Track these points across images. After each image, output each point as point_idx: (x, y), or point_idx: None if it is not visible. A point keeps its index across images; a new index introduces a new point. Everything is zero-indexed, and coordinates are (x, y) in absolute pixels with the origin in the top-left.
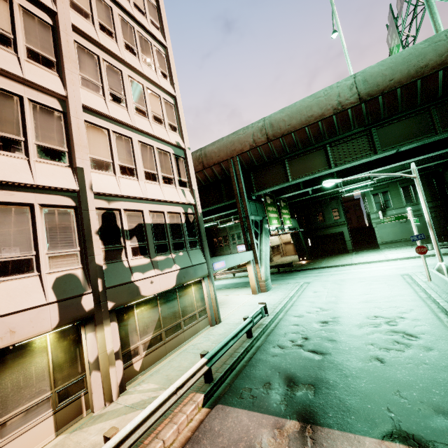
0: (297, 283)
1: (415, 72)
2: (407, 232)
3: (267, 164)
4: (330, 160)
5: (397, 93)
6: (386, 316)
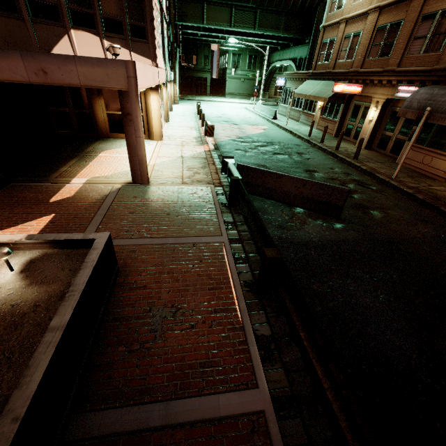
0: (193, 104)
1: None
2: (241, 89)
3: None
4: (232, 20)
5: None
6: (243, 115)
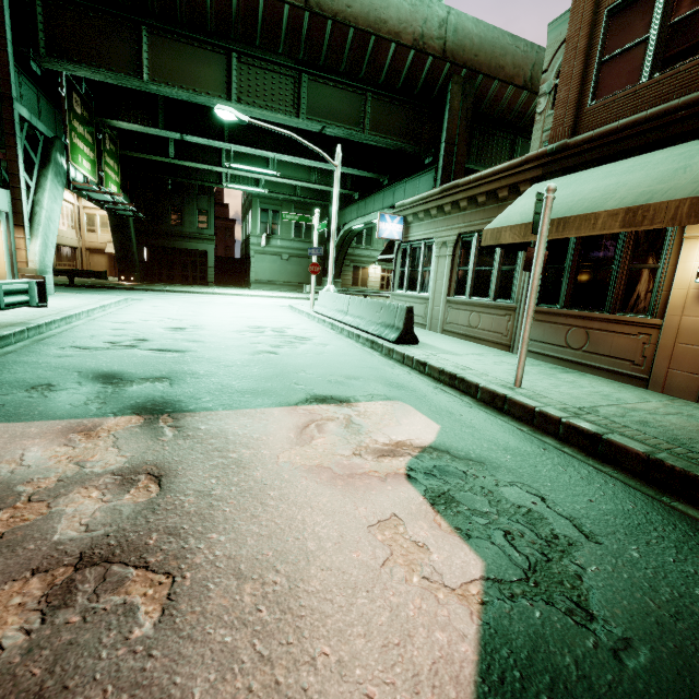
0: (119, 296)
1: (374, 20)
2: (285, 274)
3: (92, 3)
4: (232, 85)
5: (349, 35)
6: (272, 327)
